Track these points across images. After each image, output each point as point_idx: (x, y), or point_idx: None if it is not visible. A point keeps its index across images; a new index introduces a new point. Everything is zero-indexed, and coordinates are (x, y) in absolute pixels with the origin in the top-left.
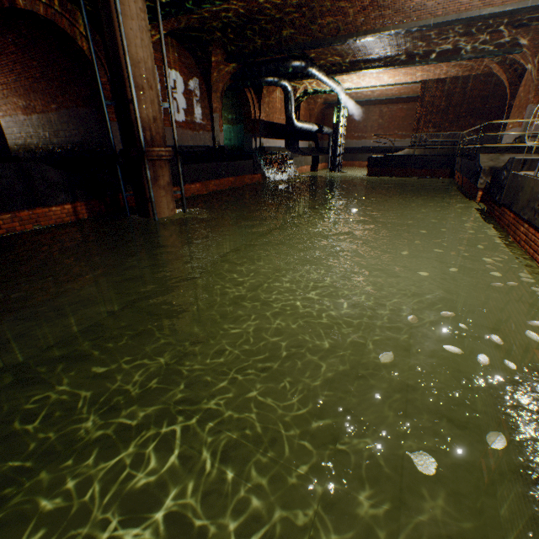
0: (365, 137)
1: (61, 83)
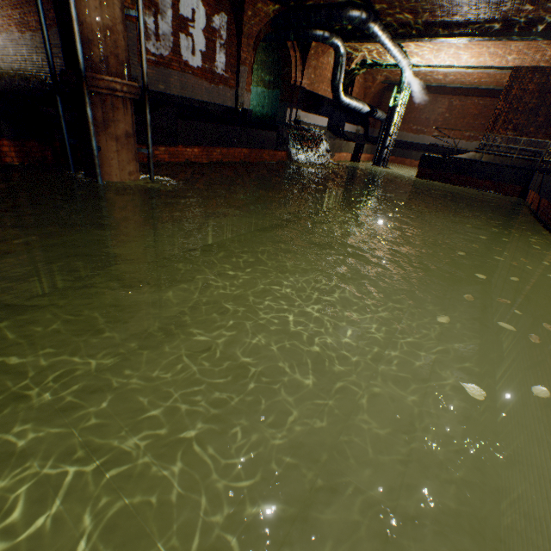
0: (424, 132)
1: None
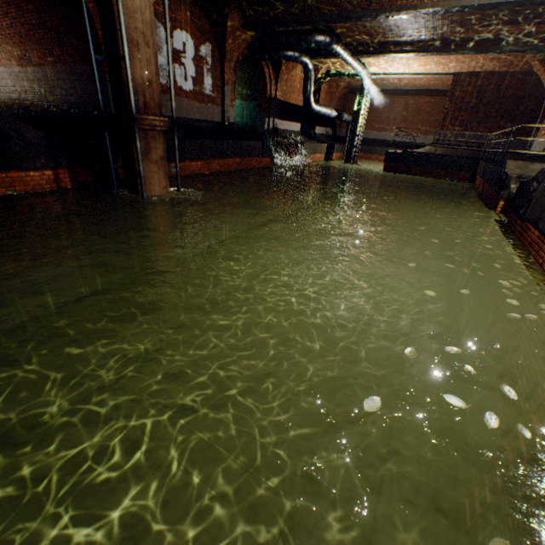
0: (386, 129)
1: (59, 34)
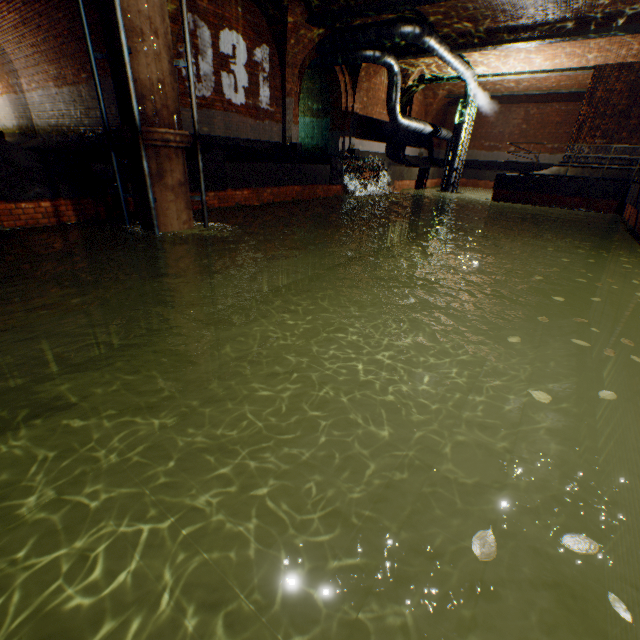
0: (498, 148)
1: None
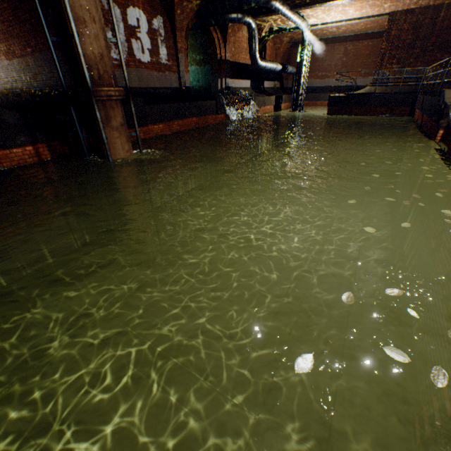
0: (328, 76)
1: (32, 26)
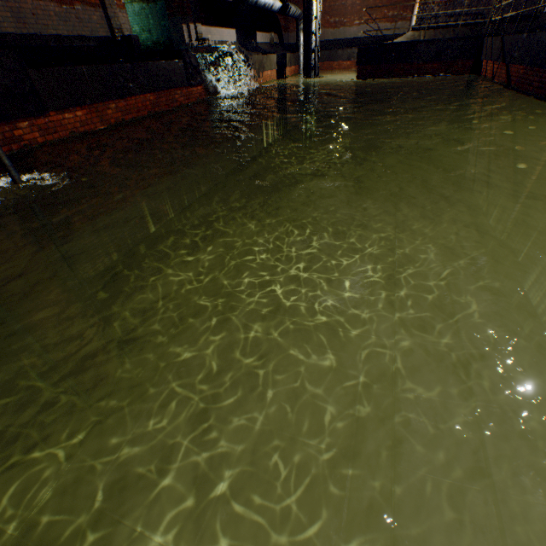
0: (344, 23)
1: None
